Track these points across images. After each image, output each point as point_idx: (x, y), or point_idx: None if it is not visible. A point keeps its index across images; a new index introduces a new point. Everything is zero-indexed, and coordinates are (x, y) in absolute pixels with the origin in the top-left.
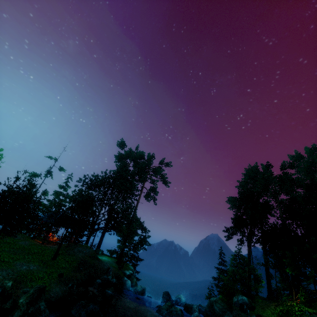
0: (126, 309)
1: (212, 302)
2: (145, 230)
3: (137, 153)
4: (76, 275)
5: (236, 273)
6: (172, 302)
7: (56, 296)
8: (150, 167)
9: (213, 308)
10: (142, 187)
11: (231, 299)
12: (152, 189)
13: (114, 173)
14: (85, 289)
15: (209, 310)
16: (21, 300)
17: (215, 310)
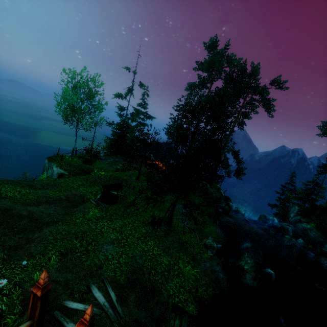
0: (242, 229)
1: (305, 229)
2: (241, 162)
3: (239, 65)
4: (211, 210)
5: (324, 206)
6: (269, 222)
7: (223, 237)
8: (257, 89)
9: (307, 233)
10: (238, 114)
11: (326, 231)
12: (246, 114)
13: (213, 98)
14: (219, 220)
15: (301, 233)
16: (245, 267)
17: (309, 235)
